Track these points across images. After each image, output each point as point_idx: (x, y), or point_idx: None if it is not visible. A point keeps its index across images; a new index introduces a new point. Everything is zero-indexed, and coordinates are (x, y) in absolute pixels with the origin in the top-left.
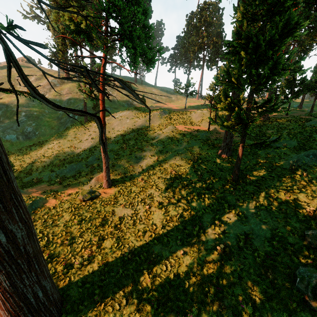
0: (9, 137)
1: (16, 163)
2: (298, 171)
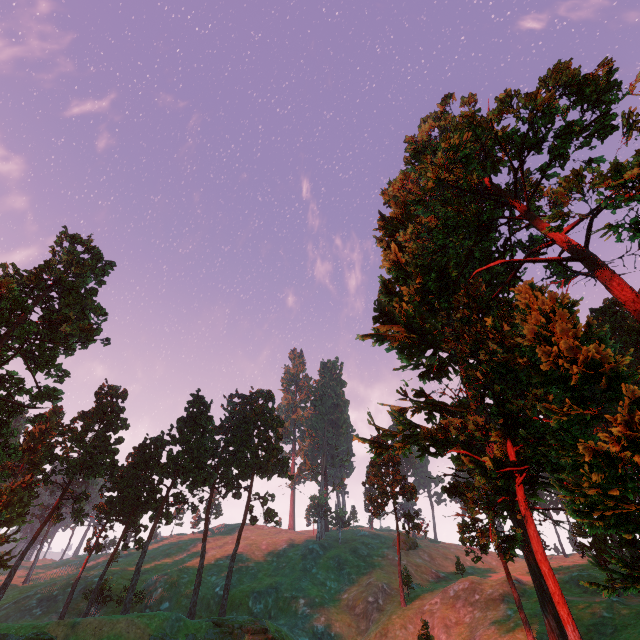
0: None
1: None
2: None
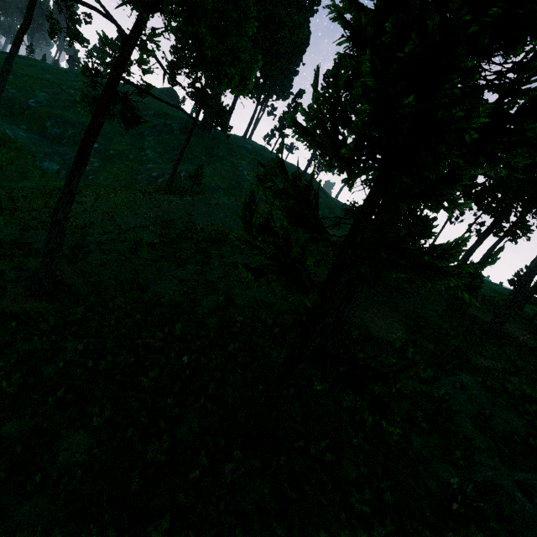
0: (48, 165)
1: (19, 200)
2: (468, 532)
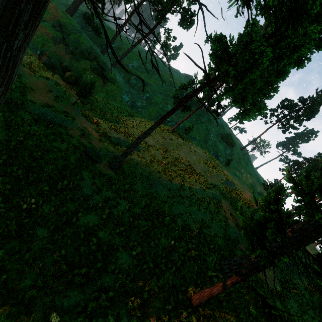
0: (125, 97)
1: (108, 109)
2: None
